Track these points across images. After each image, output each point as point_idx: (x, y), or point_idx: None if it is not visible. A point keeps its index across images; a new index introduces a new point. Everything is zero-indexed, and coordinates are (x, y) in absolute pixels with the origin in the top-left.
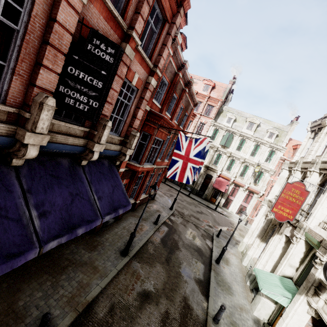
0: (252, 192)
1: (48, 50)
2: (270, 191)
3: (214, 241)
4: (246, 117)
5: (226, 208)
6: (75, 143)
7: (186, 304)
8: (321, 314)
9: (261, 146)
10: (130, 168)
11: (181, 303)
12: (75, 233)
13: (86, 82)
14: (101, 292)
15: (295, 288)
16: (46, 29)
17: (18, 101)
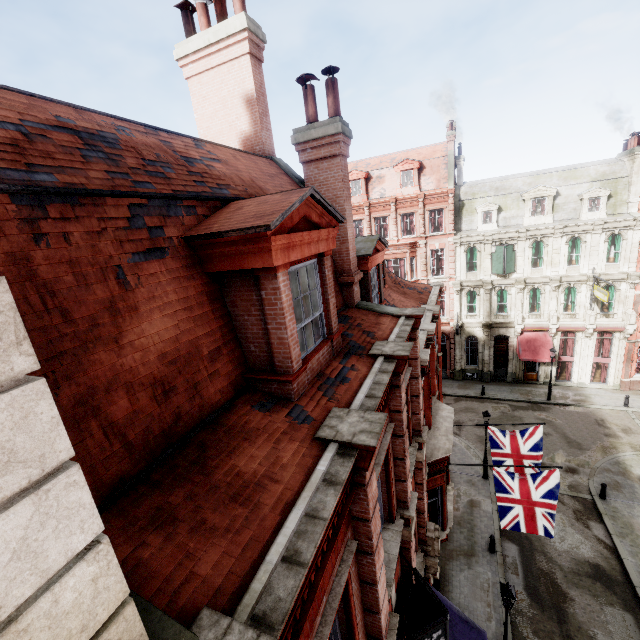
0: (606, 332)
1: None
2: None
3: (606, 520)
4: (517, 191)
5: (563, 376)
6: None
7: None
8: None
9: (584, 239)
10: None
11: None
12: None
13: None
14: None
15: None
16: None
17: None
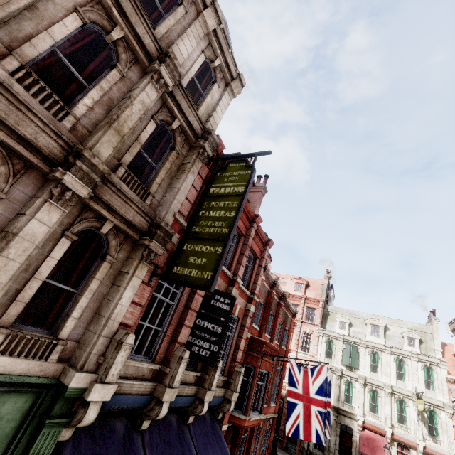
0: None
1: (189, 312)
2: None
3: None
4: (362, 318)
5: None
6: (188, 393)
7: None
8: None
9: (406, 361)
10: (233, 424)
11: None
12: None
13: (209, 329)
14: None
15: None
16: (188, 298)
17: (161, 358)
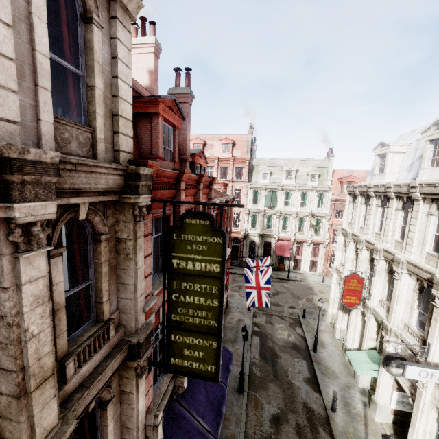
0: (317, 244)
1: None
2: (334, 235)
3: (303, 326)
4: (280, 165)
5: (297, 268)
6: None
7: (307, 409)
8: (397, 379)
9: (308, 194)
10: None
11: (303, 410)
12: (223, 414)
13: None
14: (244, 436)
15: (379, 357)
16: None
17: None
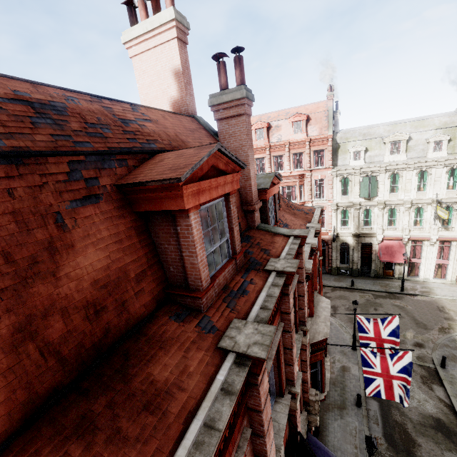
0: (446, 241)
1: None
2: None
3: (445, 384)
4: (380, 136)
5: (413, 273)
6: None
7: None
8: None
9: (429, 172)
10: None
11: None
12: None
13: None
14: None
15: None
16: None
17: None
